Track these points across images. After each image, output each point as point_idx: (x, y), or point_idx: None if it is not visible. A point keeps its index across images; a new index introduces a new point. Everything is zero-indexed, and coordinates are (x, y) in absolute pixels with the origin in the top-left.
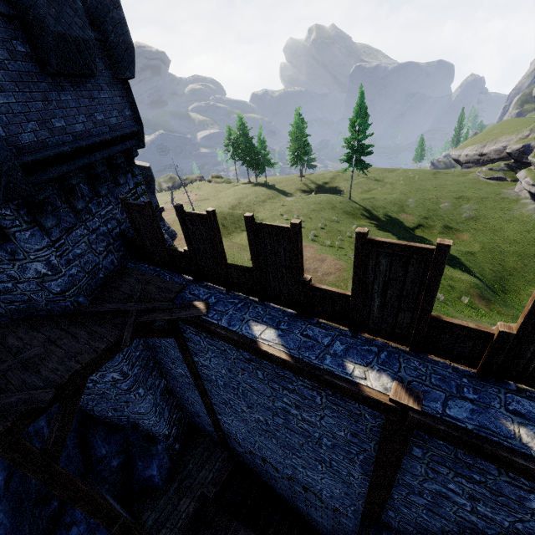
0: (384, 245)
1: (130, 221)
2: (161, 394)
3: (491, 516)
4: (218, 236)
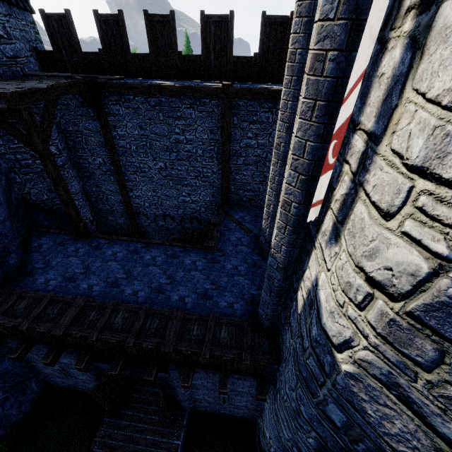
0: (212, 17)
1: (48, 31)
2: (82, 190)
3: (263, 142)
4: (126, 31)
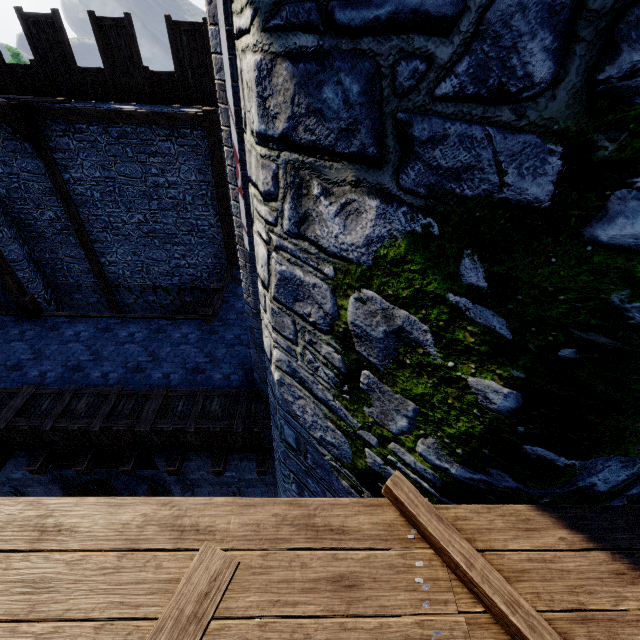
0: (181, 24)
1: None
2: (29, 258)
3: None
4: (66, 37)
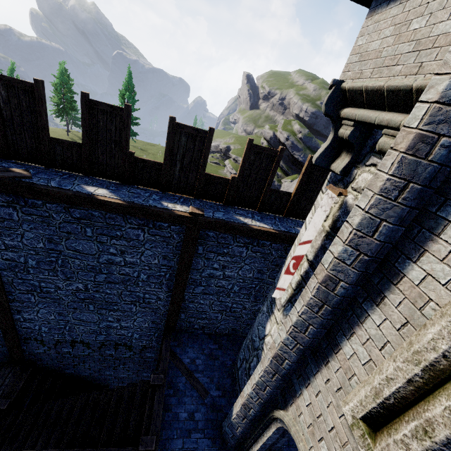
0: (185, 127)
1: None
2: None
3: (231, 274)
4: (45, 108)
